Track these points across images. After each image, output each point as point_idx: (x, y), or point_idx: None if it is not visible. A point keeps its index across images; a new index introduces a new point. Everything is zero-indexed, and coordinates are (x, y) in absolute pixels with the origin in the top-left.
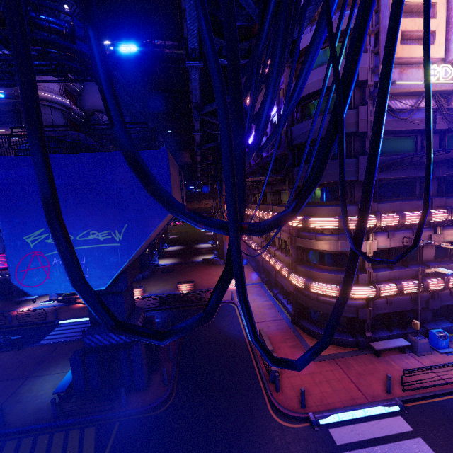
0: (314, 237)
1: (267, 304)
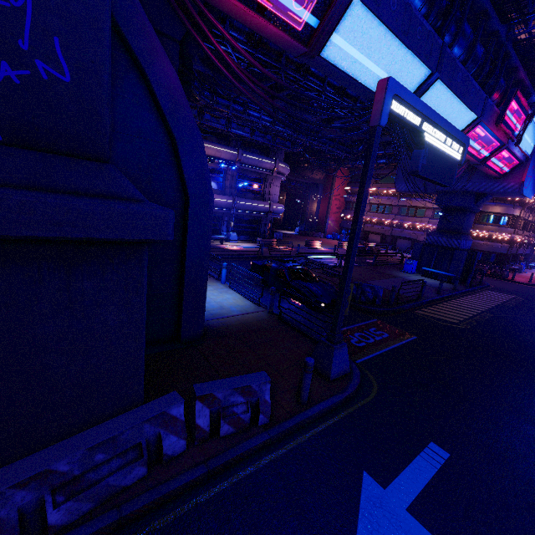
0: (500, 205)
1: None
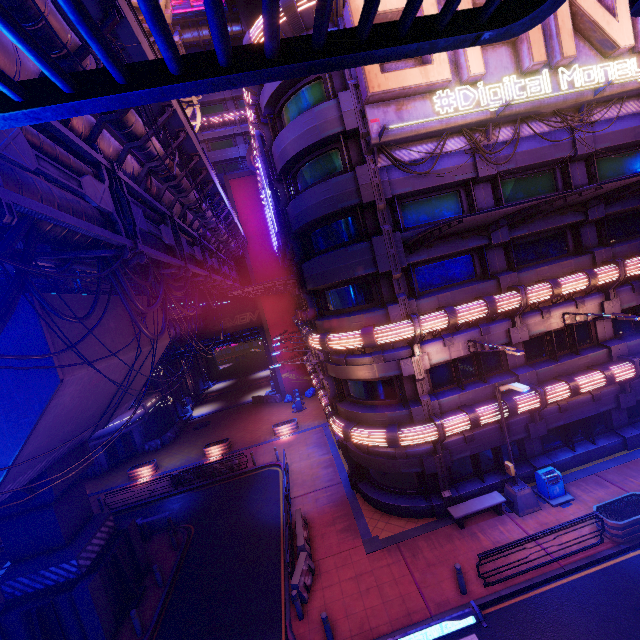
0: (344, 362)
1: (324, 460)
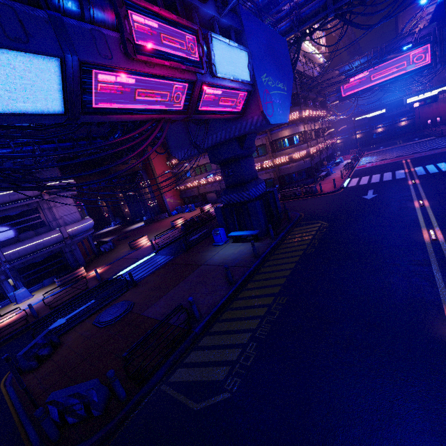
0: (285, 129)
1: None
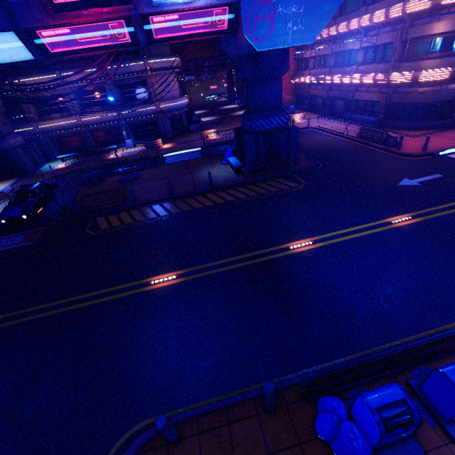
0: (437, 19)
1: (343, 124)
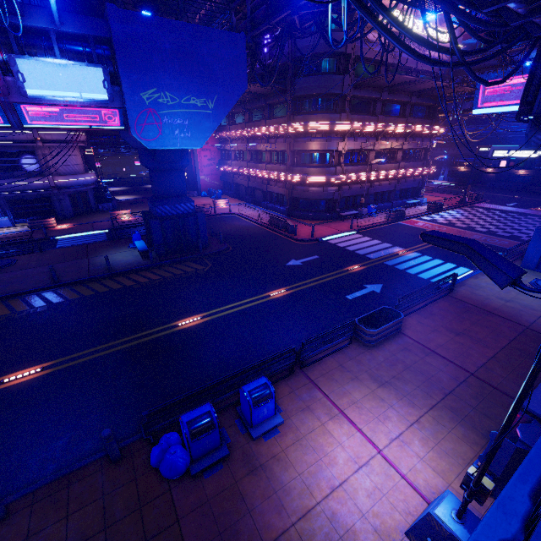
0: (310, 140)
1: (261, 211)
